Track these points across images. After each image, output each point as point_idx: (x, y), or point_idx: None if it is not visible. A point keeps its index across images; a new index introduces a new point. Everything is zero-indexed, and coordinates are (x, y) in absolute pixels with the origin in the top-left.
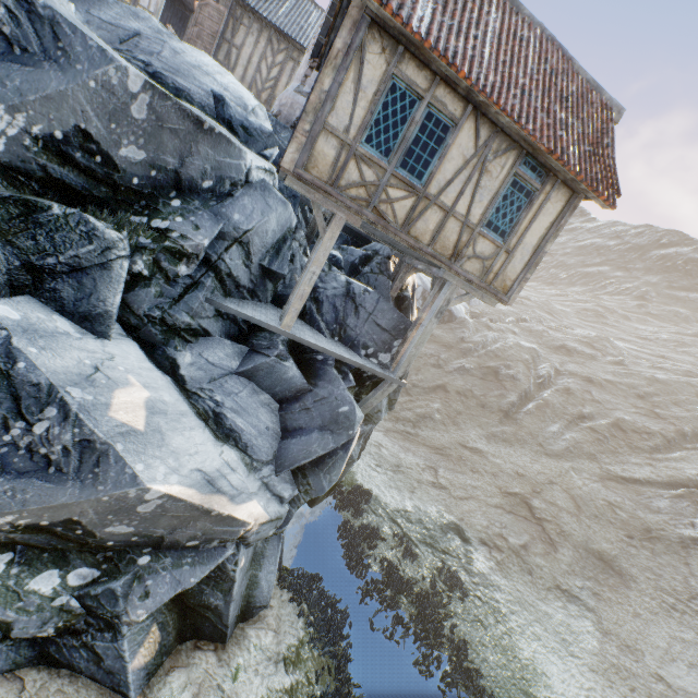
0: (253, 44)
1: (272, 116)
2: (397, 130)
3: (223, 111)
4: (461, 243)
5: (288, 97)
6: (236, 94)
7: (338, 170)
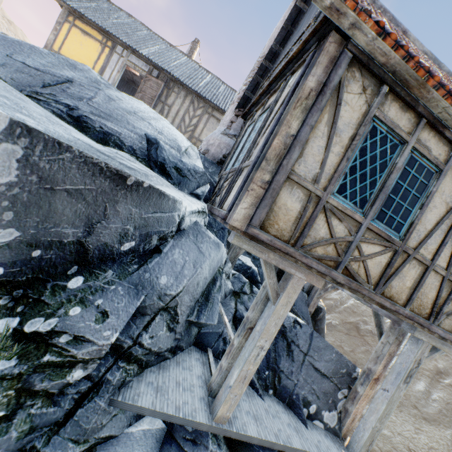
0: (180, 103)
1: (200, 153)
2: (374, 177)
3: (155, 154)
4: (440, 299)
5: (215, 138)
6: (170, 136)
7: (302, 226)
